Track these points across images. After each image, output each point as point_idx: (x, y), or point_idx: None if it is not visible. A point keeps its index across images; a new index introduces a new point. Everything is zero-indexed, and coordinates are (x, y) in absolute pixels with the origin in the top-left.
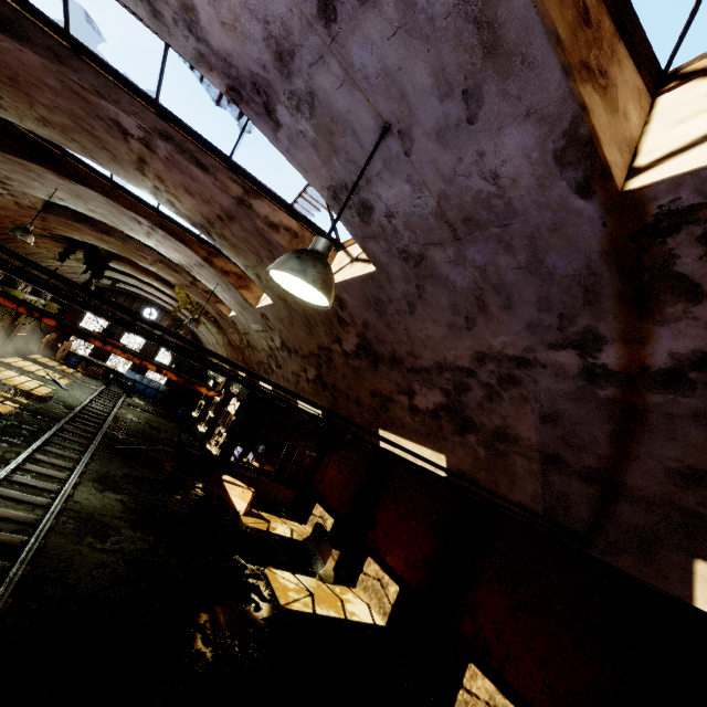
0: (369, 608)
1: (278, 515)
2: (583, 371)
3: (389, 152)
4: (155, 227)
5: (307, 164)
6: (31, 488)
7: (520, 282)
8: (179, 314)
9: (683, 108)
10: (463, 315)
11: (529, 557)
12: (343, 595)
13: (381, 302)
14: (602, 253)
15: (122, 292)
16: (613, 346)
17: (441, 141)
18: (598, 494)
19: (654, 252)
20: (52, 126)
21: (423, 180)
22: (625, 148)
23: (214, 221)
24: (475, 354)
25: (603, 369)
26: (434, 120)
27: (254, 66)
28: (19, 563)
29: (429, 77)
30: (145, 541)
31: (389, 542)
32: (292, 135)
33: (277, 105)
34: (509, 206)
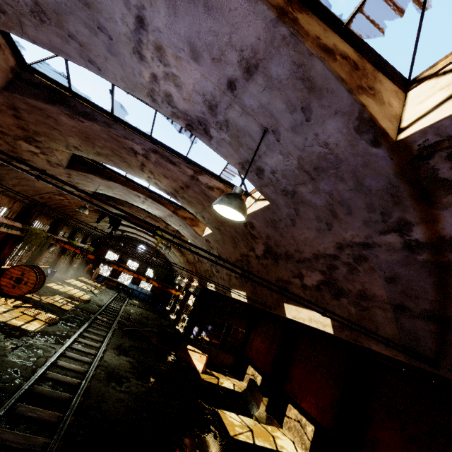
0: (294, 444)
1: (224, 374)
2: (404, 245)
3: (268, 141)
4: (147, 197)
5: (227, 153)
6: (82, 352)
7: (353, 197)
8: (157, 247)
9: (421, 96)
10: (324, 222)
11: (411, 399)
12: (273, 433)
13: (275, 221)
14: (395, 174)
15: (126, 237)
16: (418, 227)
17: (294, 132)
18: (436, 328)
19: (424, 169)
20: (101, 155)
21: (288, 152)
22: (393, 120)
23: (179, 190)
24: (336, 244)
25: (416, 242)
26: (289, 123)
27: (198, 114)
28: (77, 395)
29: (283, 105)
30: (143, 387)
31: (302, 392)
32: (218, 141)
33: (210, 128)
34: (337, 157)
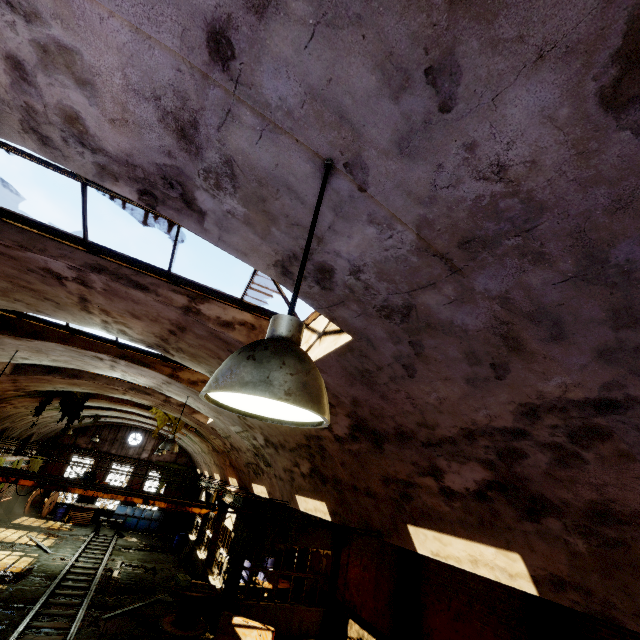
0: None
1: None
2: None
3: (338, 196)
4: (116, 358)
5: (244, 245)
6: None
7: (572, 298)
8: (162, 431)
9: None
10: (486, 363)
11: None
12: None
13: (368, 372)
14: None
15: (105, 425)
16: None
17: (406, 154)
18: None
19: None
20: None
21: (391, 213)
22: None
23: (168, 337)
24: (519, 407)
25: None
26: (391, 130)
27: (159, 157)
28: None
29: (371, 75)
30: None
31: None
32: (219, 219)
33: (195, 192)
34: (530, 201)
